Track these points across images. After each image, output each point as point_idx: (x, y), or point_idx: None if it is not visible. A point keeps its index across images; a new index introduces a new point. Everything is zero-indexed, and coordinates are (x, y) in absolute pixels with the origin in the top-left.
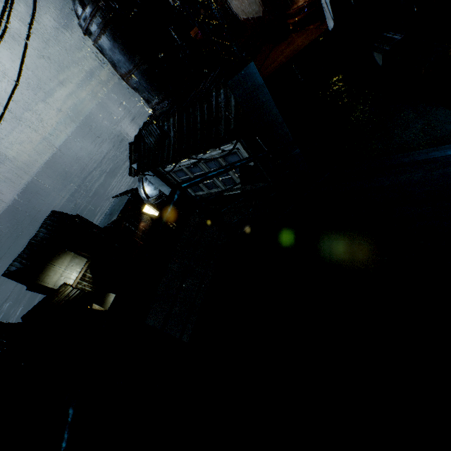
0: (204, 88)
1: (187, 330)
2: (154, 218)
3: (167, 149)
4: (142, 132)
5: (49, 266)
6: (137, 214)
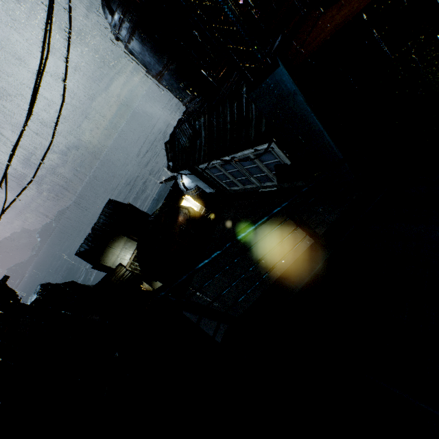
0: (235, 82)
1: (218, 330)
2: (191, 211)
3: (198, 149)
4: (176, 130)
5: (108, 249)
6: (175, 208)
